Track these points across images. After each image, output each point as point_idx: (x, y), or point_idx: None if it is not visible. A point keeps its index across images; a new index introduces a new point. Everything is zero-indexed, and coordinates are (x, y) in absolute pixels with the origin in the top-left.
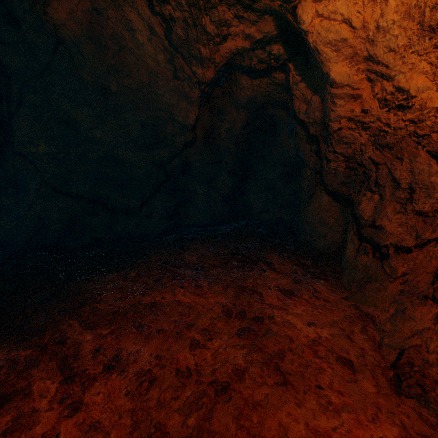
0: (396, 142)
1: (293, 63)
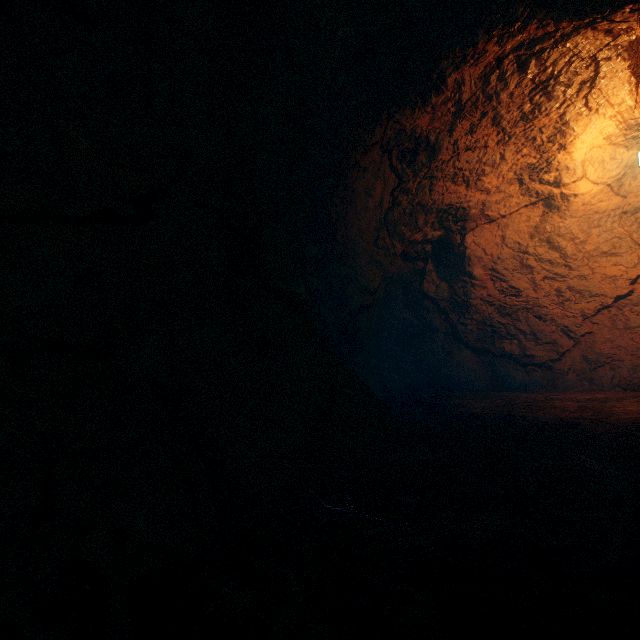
0: (513, 312)
1: (431, 259)
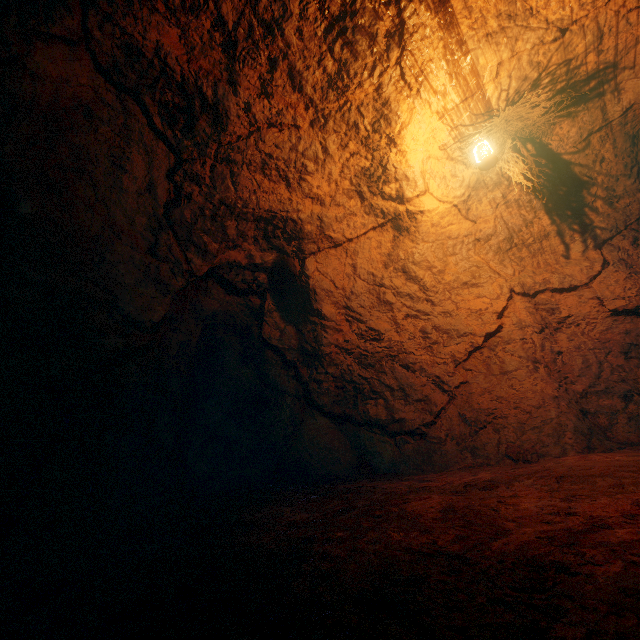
0: (376, 362)
1: (271, 294)
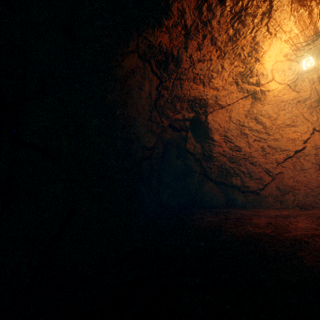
0: (237, 160)
1: (190, 130)
